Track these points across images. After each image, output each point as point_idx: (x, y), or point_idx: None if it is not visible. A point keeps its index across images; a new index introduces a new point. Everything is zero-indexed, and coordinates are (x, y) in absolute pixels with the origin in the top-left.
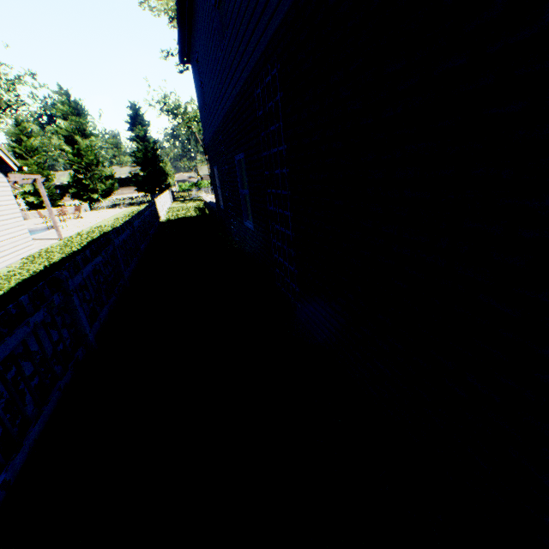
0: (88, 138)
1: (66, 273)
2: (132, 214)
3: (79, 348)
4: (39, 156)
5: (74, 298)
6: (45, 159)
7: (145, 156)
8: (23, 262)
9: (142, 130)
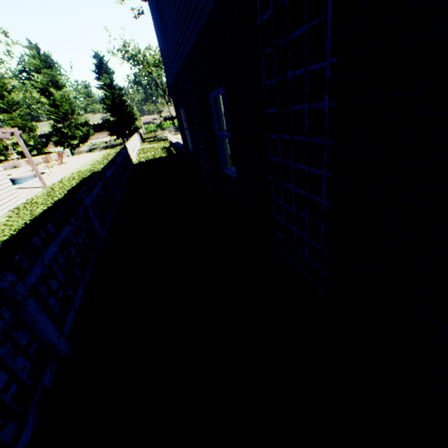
0: (61, 89)
1: (11, 276)
2: (107, 158)
3: (45, 368)
4: (21, 109)
5: (28, 307)
6: (26, 111)
7: (113, 103)
8: (9, 216)
9: (108, 78)
